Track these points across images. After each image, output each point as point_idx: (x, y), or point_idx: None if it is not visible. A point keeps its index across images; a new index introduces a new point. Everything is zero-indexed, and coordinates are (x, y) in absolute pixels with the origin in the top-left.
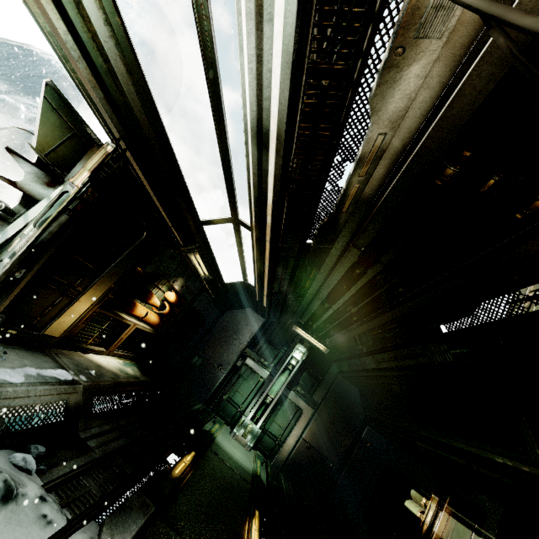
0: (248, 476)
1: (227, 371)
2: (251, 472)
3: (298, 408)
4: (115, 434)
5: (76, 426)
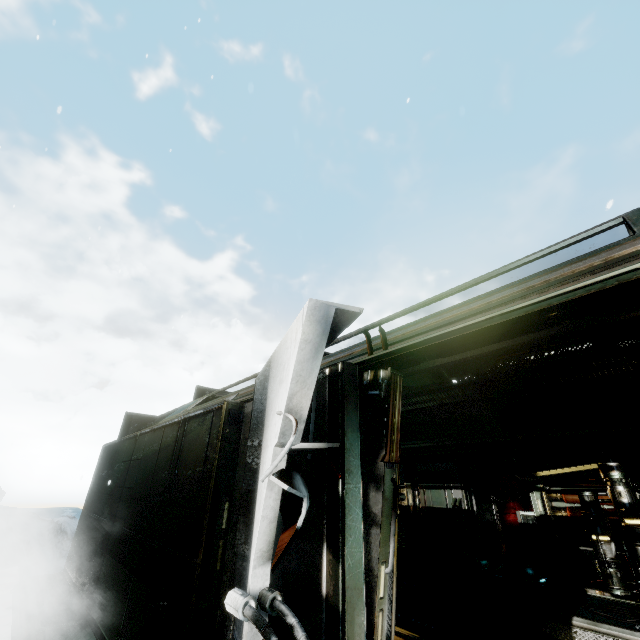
0: None
1: None
2: None
3: None
4: None
5: None
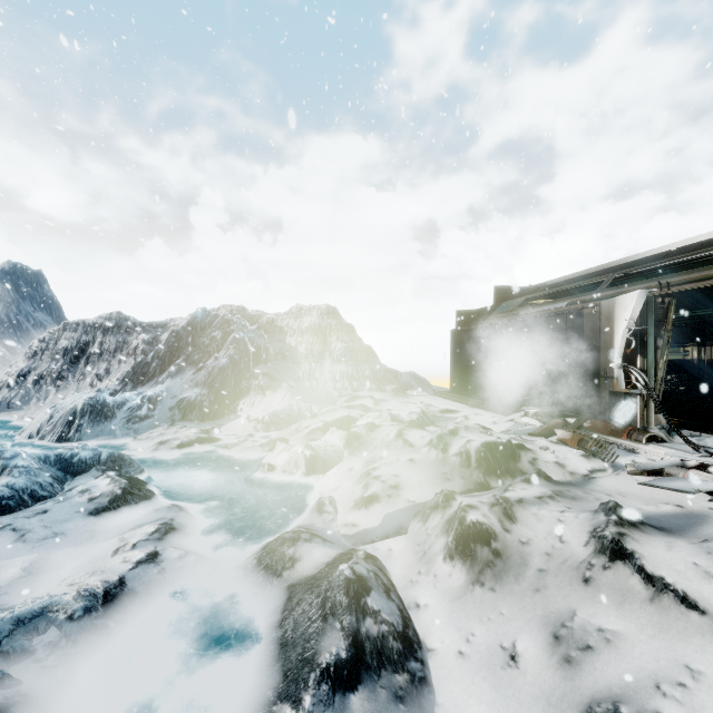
0: None
1: None
2: None
3: None
4: None
5: None
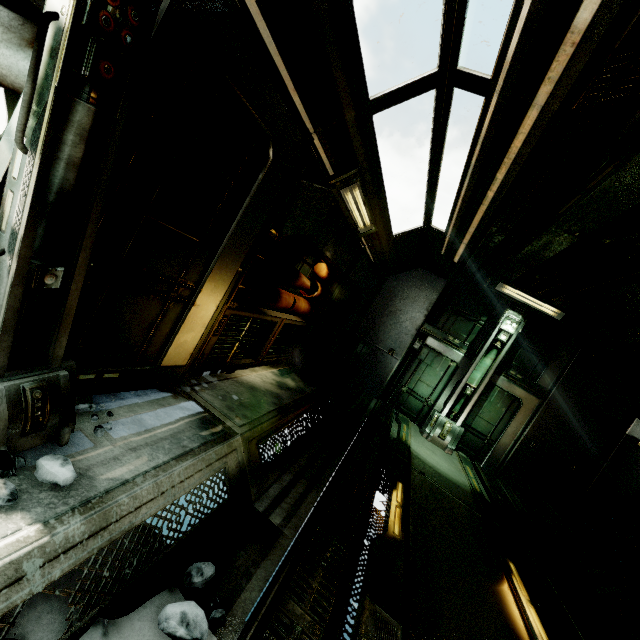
0: (468, 498)
1: (402, 357)
2: (468, 488)
3: (514, 398)
4: (301, 488)
5: (247, 497)
